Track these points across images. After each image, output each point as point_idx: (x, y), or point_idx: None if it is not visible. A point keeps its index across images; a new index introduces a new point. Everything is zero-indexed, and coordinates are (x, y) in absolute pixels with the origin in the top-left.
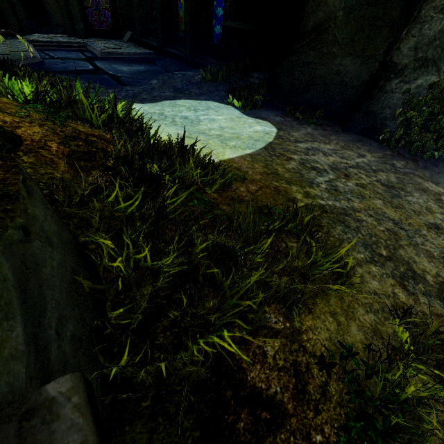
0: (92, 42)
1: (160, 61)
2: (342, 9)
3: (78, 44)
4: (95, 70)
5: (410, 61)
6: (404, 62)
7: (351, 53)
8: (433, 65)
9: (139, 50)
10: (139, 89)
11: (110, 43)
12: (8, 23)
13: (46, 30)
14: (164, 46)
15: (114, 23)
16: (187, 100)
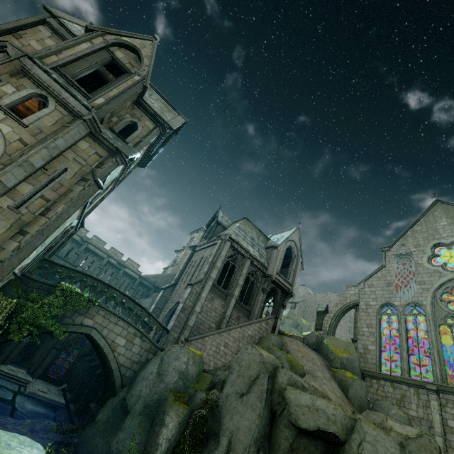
0: (36, 382)
1: (61, 410)
2: (106, 415)
3: (25, 380)
4: (10, 400)
5: (115, 448)
6: (113, 448)
7: (103, 437)
8: (121, 453)
9: (57, 398)
10: (13, 421)
11: (47, 387)
12: (0, 356)
13: (23, 363)
14: (72, 401)
15: (63, 376)
16: (28, 437)
